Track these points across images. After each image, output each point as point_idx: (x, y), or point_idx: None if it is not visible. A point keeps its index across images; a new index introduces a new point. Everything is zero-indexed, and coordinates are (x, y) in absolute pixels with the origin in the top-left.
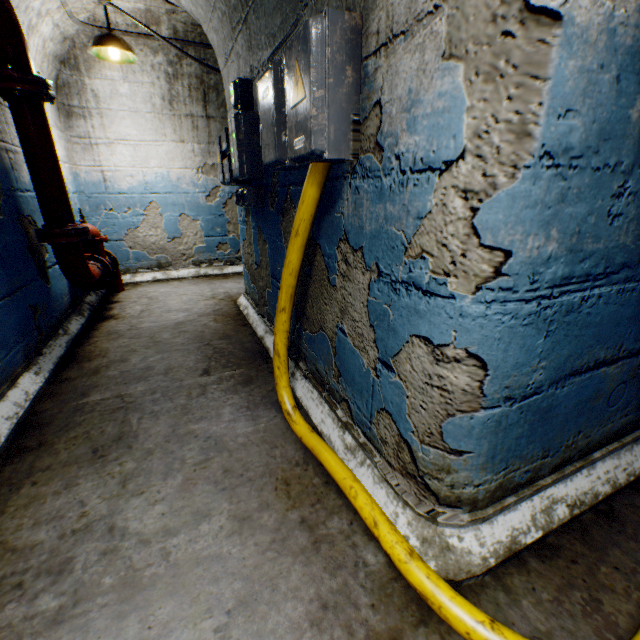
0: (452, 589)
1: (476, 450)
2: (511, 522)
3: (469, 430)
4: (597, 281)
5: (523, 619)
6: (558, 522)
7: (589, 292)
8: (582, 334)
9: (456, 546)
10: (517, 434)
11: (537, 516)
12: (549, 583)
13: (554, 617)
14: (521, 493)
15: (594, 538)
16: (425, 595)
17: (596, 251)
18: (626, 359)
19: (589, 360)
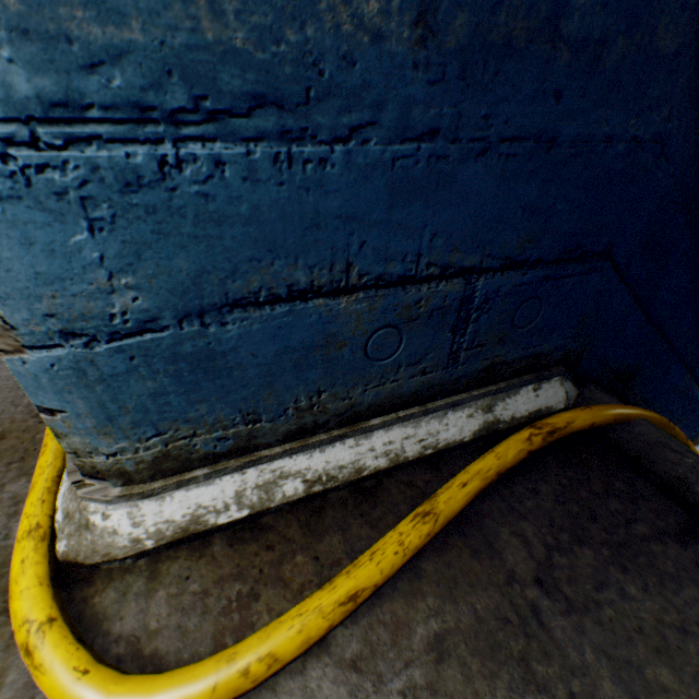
0: (43, 577)
1: (69, 409)
2: (198, 499)
3: (37, 380)
4: (189, 127)
5: (140, 614)
6: (283, 500)
7: (177, 149)
8: (216, 235)
9: (98, 525)
10: (150, 390)
11: (248, 493)
12: (214, 572)
13: (181, 613)
14: (222, 465)
15: (323, 521)
16: (10, 582)
17: (133, 49)
18: (378, 290)
19: (271, 284)
